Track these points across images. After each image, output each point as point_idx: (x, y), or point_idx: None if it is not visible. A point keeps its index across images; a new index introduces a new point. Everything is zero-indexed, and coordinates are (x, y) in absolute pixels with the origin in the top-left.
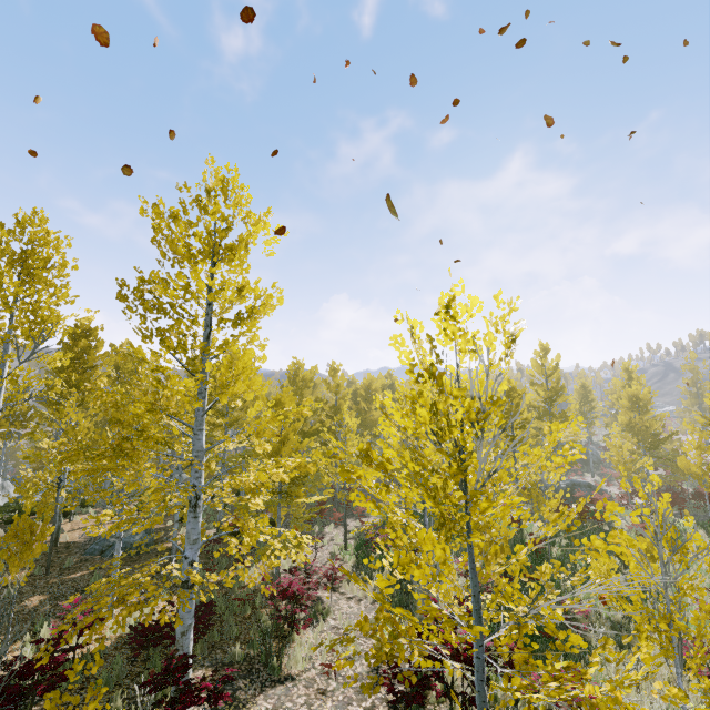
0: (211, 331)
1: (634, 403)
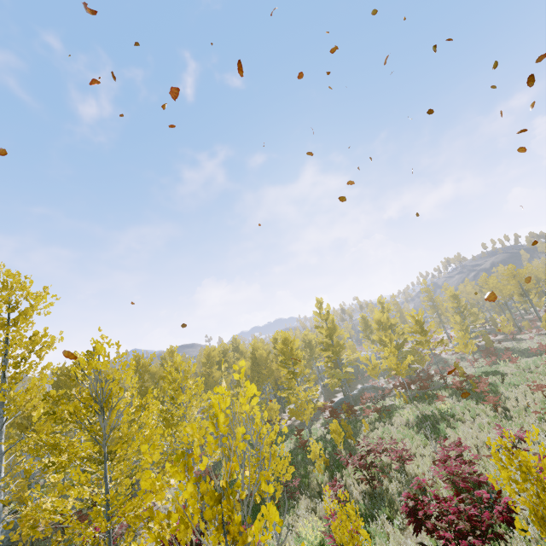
0: (5, 372)
1: (379, 325)
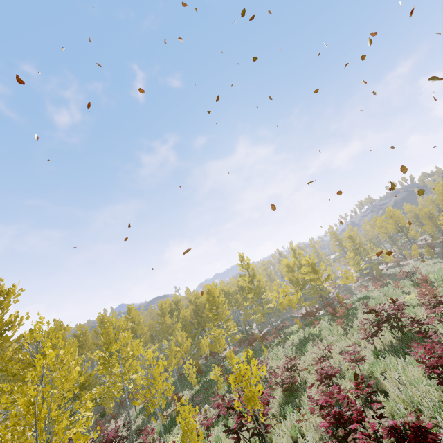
0: None
1: (288, 269)
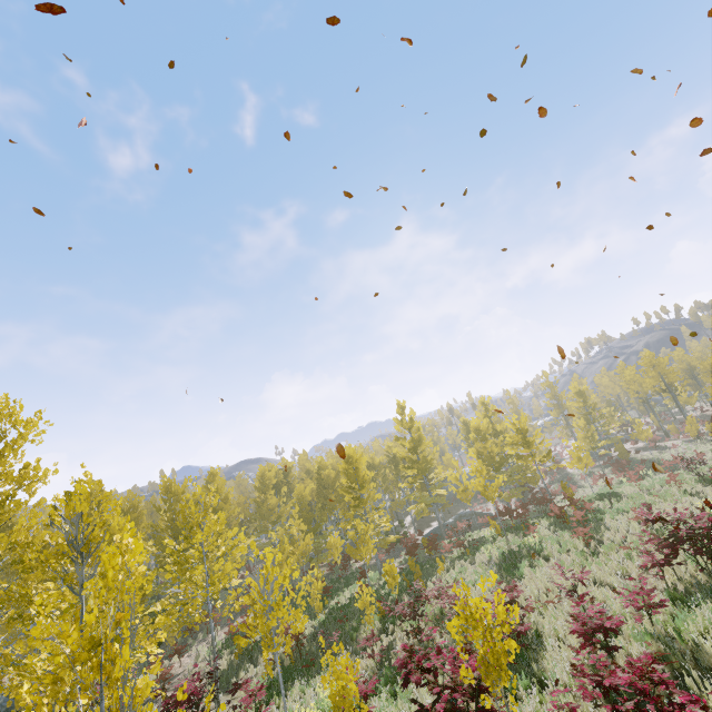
0: None
1: (477, 434)
